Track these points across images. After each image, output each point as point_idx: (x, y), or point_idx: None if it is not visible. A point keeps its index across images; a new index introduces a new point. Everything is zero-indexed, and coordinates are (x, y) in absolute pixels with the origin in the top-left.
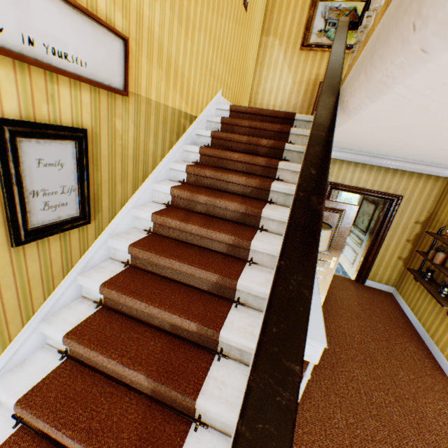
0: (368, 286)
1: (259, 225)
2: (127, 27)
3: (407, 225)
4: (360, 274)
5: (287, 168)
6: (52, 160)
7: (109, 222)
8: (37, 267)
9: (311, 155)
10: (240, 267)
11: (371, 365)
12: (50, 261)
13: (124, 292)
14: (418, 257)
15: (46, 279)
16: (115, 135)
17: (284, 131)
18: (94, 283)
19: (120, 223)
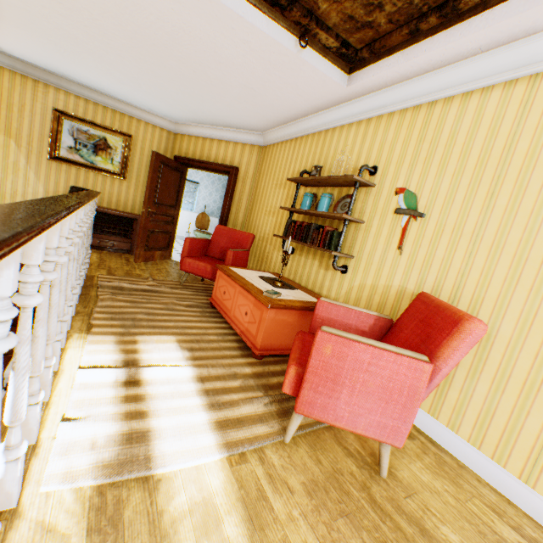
0: None
1: None
2: None
3: None
4: None
5: None
6: None
7: None
8: None
9: None
10: None
11: None
12: None
13: None
14: None
15: None
16: None
17: None
18: None
19: None
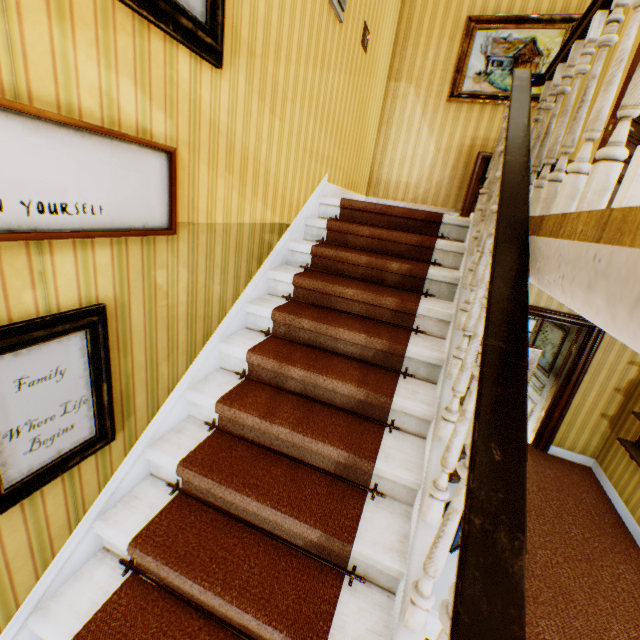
0: (553, 455)
1: (387, 419)
2: (173, 129)
3: (615, 365)
4: (541, 436)
5: (431, 315)
6: (43, 372)
7: (148, 423)
8: (22, 537)
9: (490, 404)
10: (357, 505)
11: (565, 611)
12: (46, 519)
13: (166, 560)
14: (634, 417)
15: (39, 548)
16: (155, 294)
17: (425, 245)
18: (120, 538)
19: (166, 418)
